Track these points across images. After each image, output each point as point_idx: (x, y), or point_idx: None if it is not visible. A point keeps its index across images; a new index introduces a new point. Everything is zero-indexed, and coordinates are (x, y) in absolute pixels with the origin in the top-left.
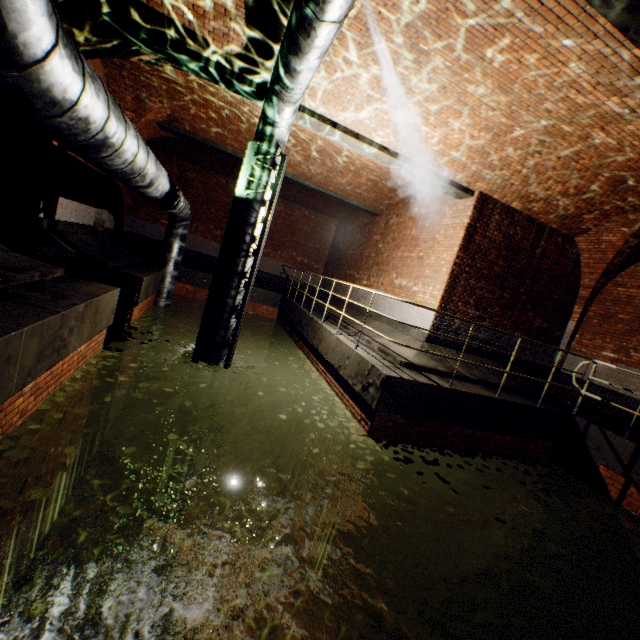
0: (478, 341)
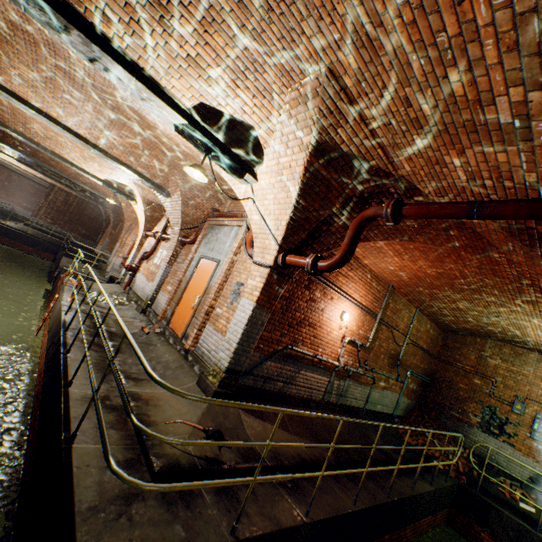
0: (54, 232)
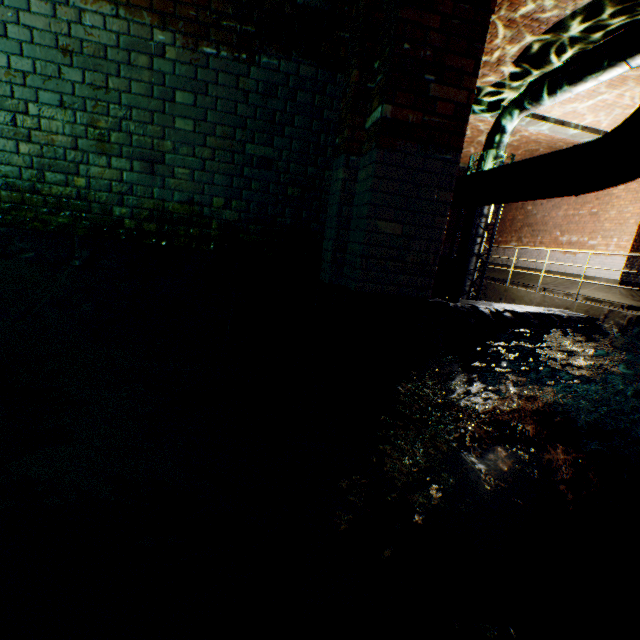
0: None
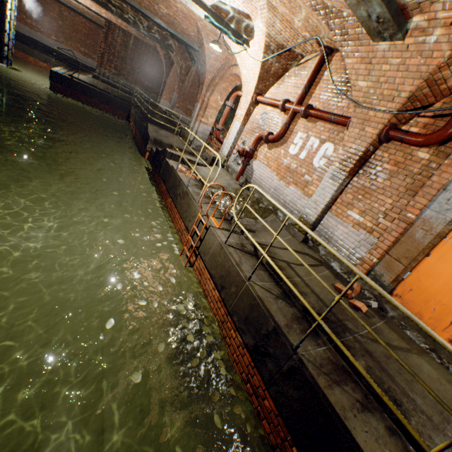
0: (120, 85)
